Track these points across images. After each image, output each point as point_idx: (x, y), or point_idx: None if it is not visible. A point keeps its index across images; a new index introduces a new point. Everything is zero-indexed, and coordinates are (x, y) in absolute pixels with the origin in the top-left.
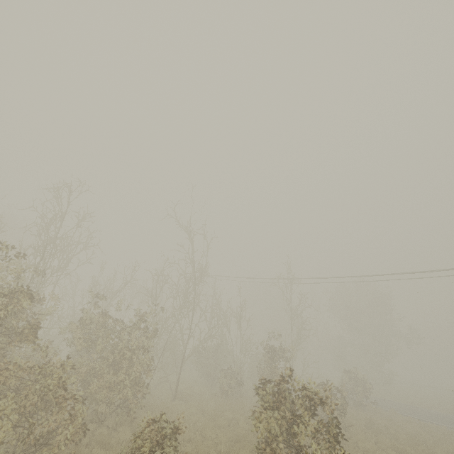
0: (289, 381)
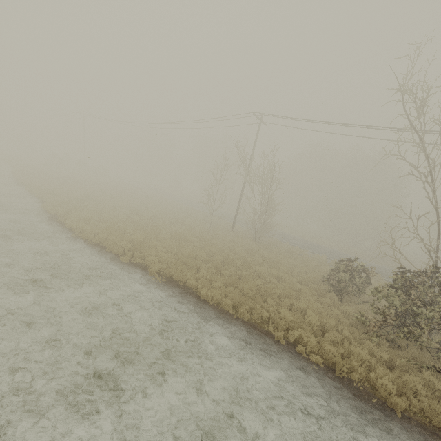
0: None
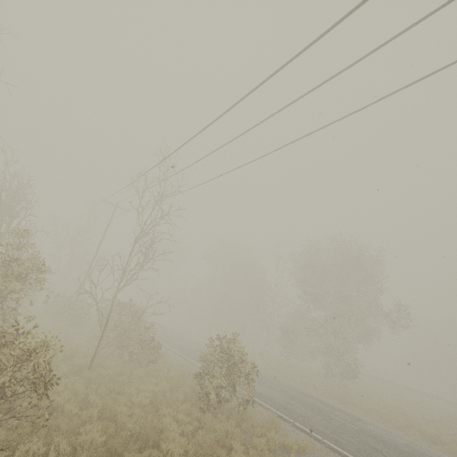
0: None
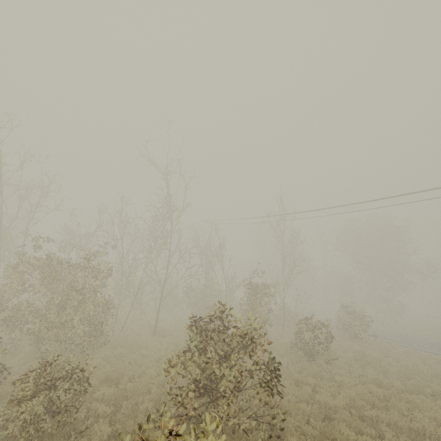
0: (227, 318)
